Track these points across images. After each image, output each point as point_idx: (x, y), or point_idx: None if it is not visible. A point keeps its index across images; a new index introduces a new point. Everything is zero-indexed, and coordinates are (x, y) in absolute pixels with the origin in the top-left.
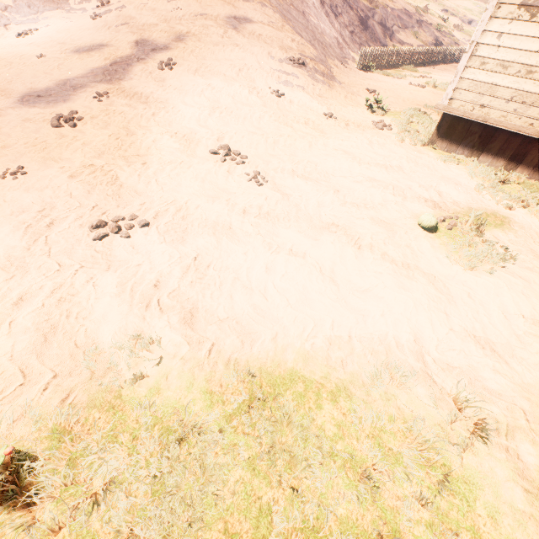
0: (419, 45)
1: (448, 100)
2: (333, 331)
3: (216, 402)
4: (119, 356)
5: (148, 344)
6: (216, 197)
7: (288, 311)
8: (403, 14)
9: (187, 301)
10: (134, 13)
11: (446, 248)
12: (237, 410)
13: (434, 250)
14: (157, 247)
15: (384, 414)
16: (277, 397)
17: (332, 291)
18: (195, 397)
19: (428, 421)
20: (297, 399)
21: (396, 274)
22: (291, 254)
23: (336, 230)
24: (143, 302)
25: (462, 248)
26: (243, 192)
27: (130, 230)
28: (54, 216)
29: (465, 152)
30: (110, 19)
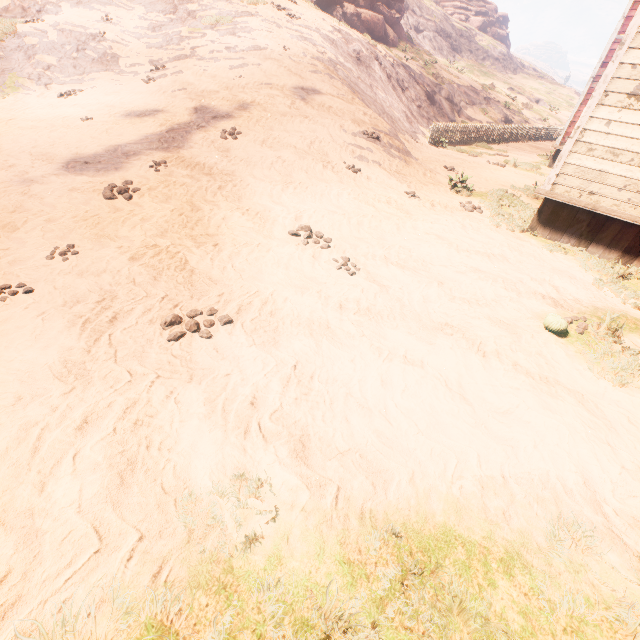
0: (489, 122)
1: (551, 185)
2: (482, 469)
3: (358, 578)
4: (220, 506)
5: (259, 488)
6: (305, 288)
7: (420, 440)
8: (470, 91)
9: (294, 426)
10: (192, 78)
11: (584, 357)
12: (389, 590)
13: (571, 359)
14: (246, 351)
15: (582, 597)
16: (438, 569)
17: (467, 413)
18: (330, 570)
19: (635, 605)
20: (462, 572)
21: (535, 391)
22: (407, 363)
23: (452, 332)
24: (240, 427)
25: (604, 357)
26: (335, 282)
27: (210, 328)
28: (116, 308)
29: (571, 240)
30: (166, 84)
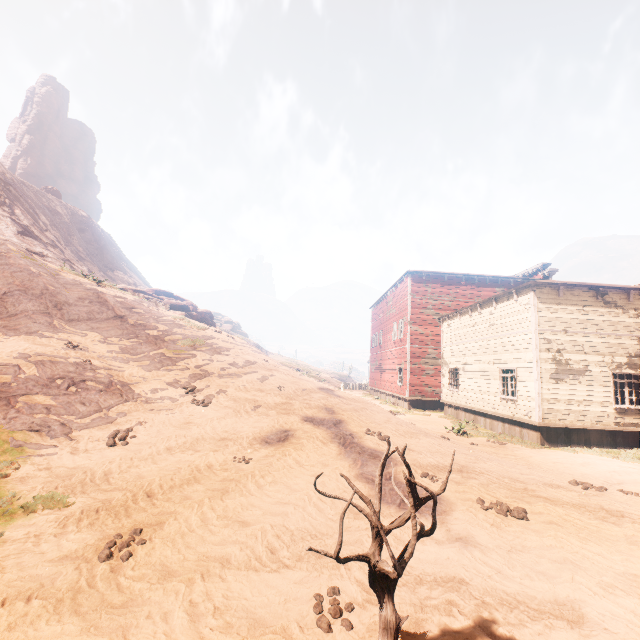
0: None
1: (541, 419)
2: None
3: None
4: None
5: None
6: None
7: None
8: None
9: None
10: (246, 394)
11: None
12: None
13: None
14: None
15: None
16: None
17: None
18: None
19: None
20: None
21: None
22: None
23: None
24: None
25: None
26: None
27: None
28: None
29: (562, 444)
30: (231, 403)
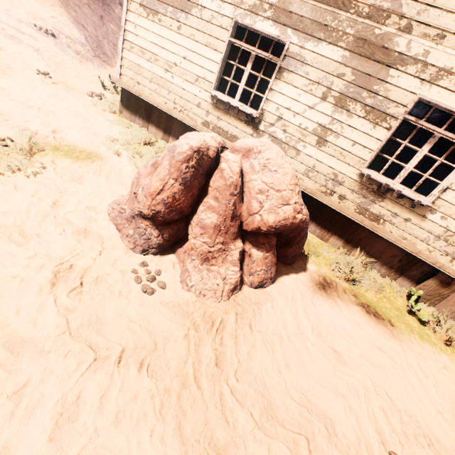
0: None
1: (119, 75)
2: None
3: None
4: None
5: None
6: None
7: None
8: None
9: None
10: None
11: None
12: None
13: None
14: None
15: None
16: None
17: None
18: None
19: None
20: None
21: None
22: None
23: None
24: None
25: None
26: None
27: None
28: None
29: (140, 122)
30: None
